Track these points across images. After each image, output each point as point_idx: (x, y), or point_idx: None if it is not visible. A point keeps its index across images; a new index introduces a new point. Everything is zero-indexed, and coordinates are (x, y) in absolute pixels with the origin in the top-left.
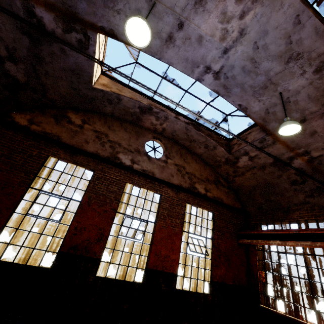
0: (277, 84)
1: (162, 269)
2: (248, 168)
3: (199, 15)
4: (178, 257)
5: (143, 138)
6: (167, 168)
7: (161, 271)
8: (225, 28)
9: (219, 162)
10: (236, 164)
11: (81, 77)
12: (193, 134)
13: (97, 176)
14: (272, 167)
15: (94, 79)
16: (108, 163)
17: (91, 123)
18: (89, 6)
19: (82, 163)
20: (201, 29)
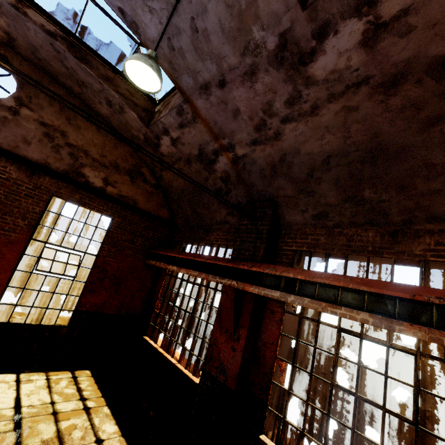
0: None
1: None
2: (174, 159)
3: None
4: (7, 278)
5: None
6: (15, 124)
7: None
8: None
9: (138, 140)
10: (159, 149)
11: None
12: (75, 68)
13: None
14: (198, 163)
15: None
16: None
17: None
18: None
19: None
20: None
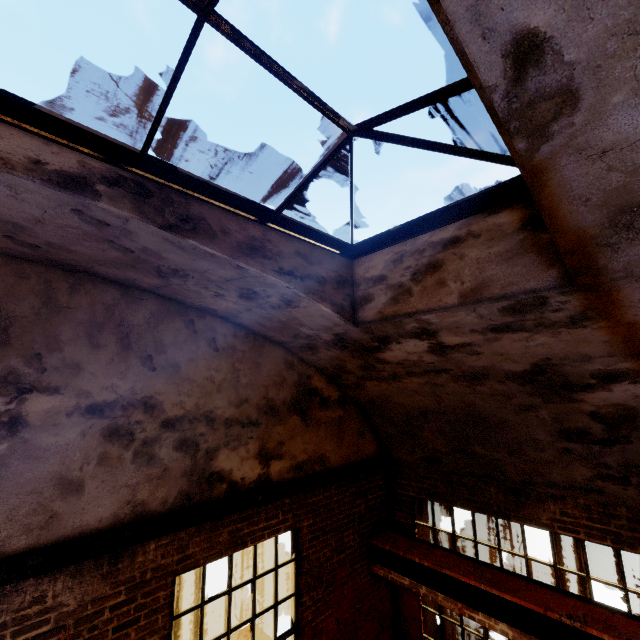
0: None
1: None
2: (420, 368)
3: None
4: None
5: None
6: (24, 459)
7: None
8: None
9: (312, 339)
10: (376, 354)
11: None
12: (155, 248)
13: None
14: (512, 382)
15: None
16: None
17: None
18: None
19: None
20: None
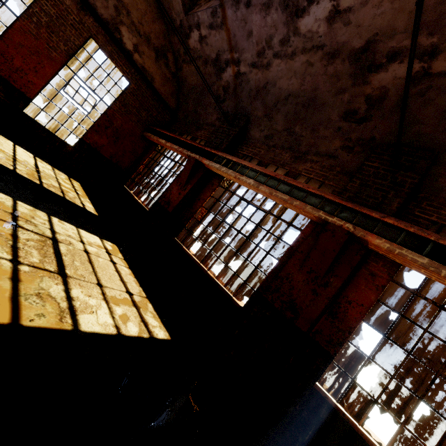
0: None
1: (7, 78)
2: (196, 55)
3: None
4: (42, 85)
5: None
6: None
7: (4, 79)
8: None
9: (175, 23)
10: (188, 41)
11: None
12: None
13: None
14: (212, 66)
15: None
16: None
17: None
18: None
19: None
20: None
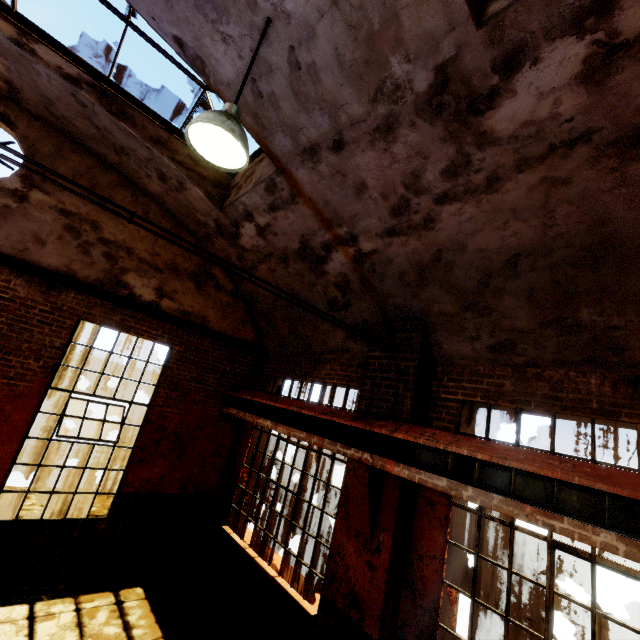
0: None
1: None
2: (262, 255)
3: None
4: (13, 451)
5: None
6: (22, 216)
7: None
8: None
9: (207, 228)
10: (239, 241)
11: None
12: (109, 128)
13: None
14: (299, 261)
15: None
16: None
17: None
18: None
19: None
20: None
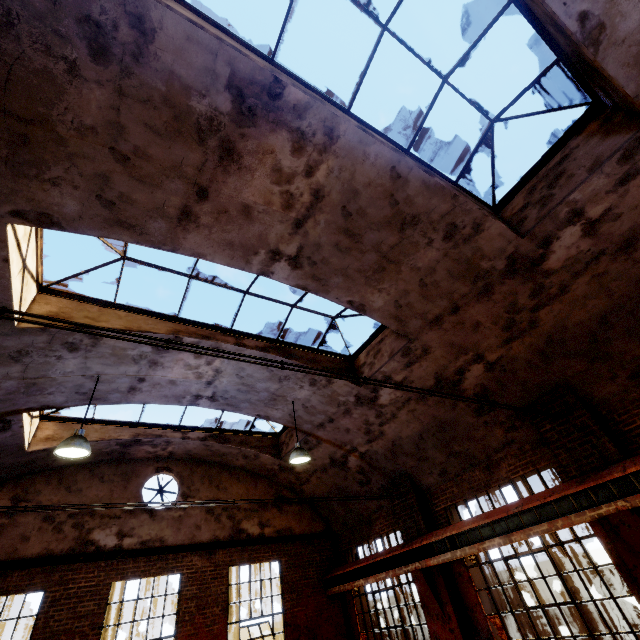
0: (284, 396)
1: None
2: (310, 472)
3: (161, 370)
4: None
5: (137, 481)
6: (187, 517)
7: None
8: (196, 372)
9: (273, 470)
10: (295, 470)
11: (3, 452)
12: (219, 448)
13: (53, 599)
14: (333, 467)
15: (29, 440)
16: (72, 562)
17: (31, 496)
18: (6, 403)
19: (18, 586)
20: (169, 376)
